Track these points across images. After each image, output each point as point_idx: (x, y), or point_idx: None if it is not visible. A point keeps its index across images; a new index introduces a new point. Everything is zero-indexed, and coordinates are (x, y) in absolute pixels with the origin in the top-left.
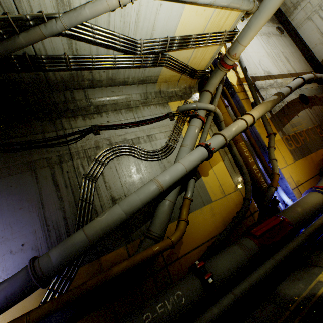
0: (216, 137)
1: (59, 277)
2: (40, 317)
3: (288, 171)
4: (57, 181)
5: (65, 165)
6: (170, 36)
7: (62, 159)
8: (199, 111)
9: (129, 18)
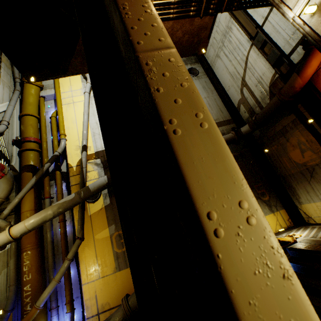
0: None
1: None
2: None
3: (97, 287)
4: None
5: None
6: None
7: None
8: None
9: None
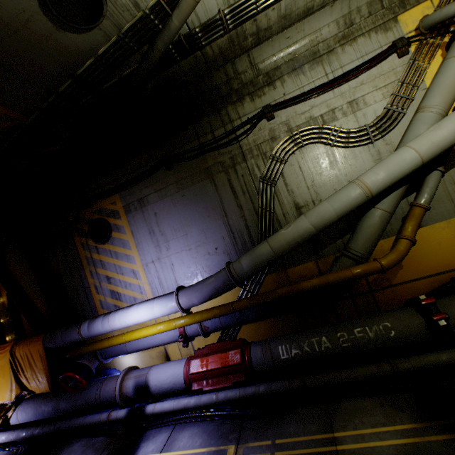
0: None
1: (250, 280)
2: (241, 308)
3: None
4: (234, 187)
5: (239, 168)
6: None
7: (235, 161)
8: None
9: None
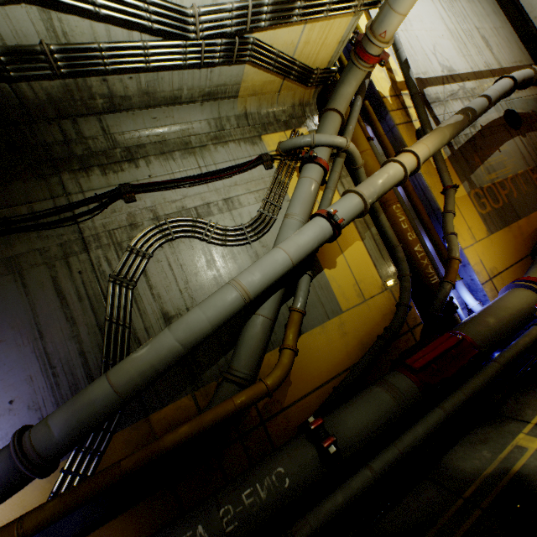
0: (347, 198)
1: (80, 451)
2: (42, 524)
3: (477, 252)
4: (62, 290)
5: (76, 260)
6: None
7: (69, 249)
8: (318, 149)
9: None
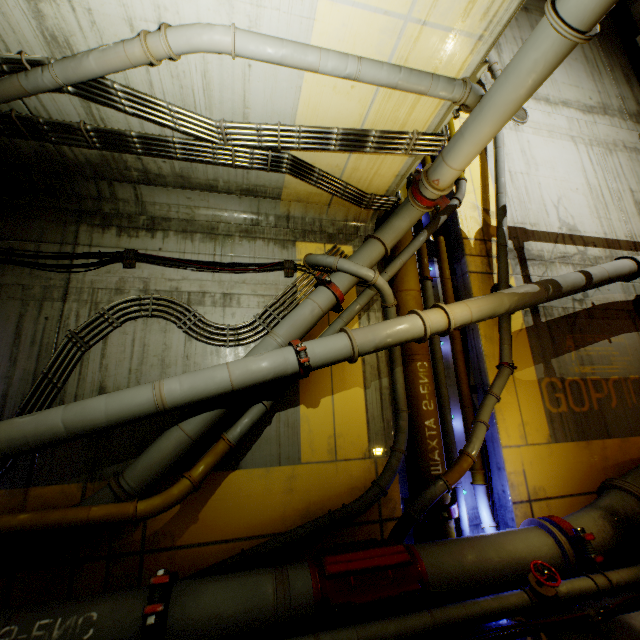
0: (335, 337)
1: None
2: None
3: (523, 458)
4: (23, 329)
5: (50, 306)
6: (287, 122)
7: (50, 294)
8: (339, 274)
9: (190, 82)
